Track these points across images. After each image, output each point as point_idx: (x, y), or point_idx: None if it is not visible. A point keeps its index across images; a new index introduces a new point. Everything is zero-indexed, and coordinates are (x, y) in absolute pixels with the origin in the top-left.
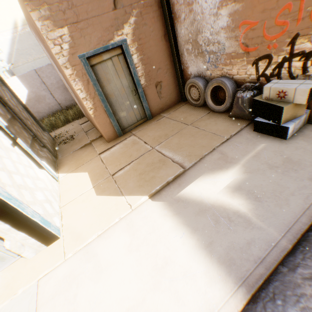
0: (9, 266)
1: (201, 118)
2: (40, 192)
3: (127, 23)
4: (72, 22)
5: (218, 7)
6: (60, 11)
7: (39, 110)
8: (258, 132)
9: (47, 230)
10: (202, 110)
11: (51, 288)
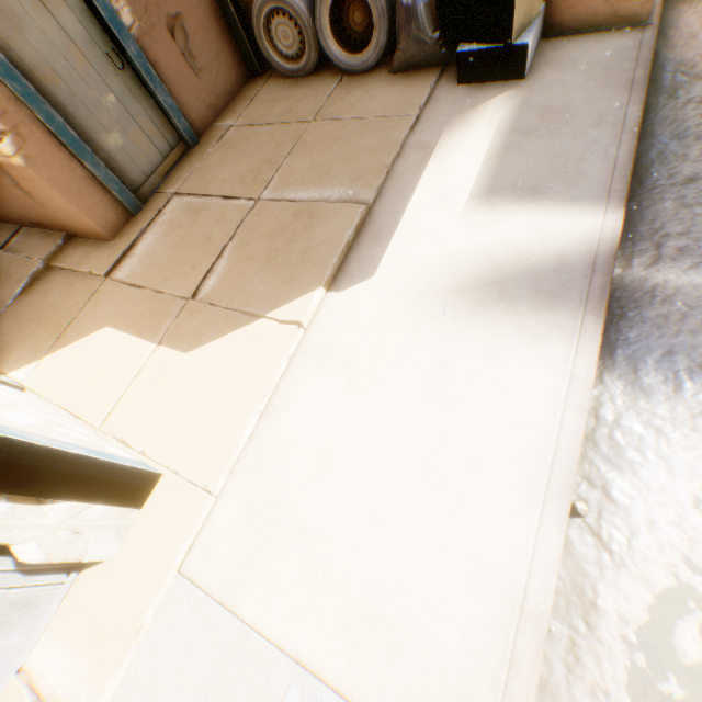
0: (60, 611)
1: (329, 98)
2: (10, 412)
3: None
4: None
5: None
6: None
7: None
8: (469, 85)
9: (122, 468)
10: (321, 81)
11: (229, 558)
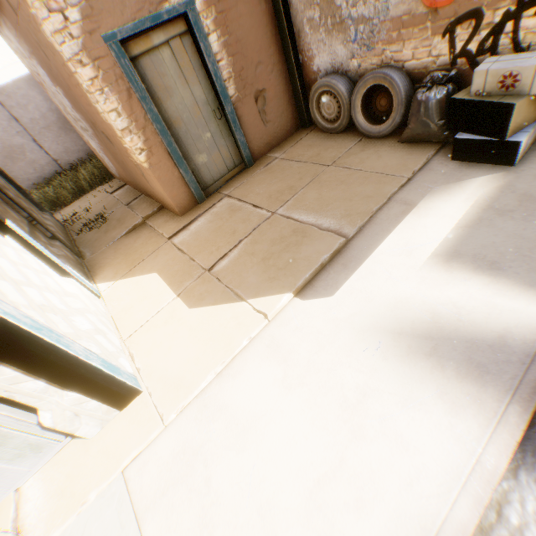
0: (52, 460)
1: (348, 151)
2: (79, 317)
3: None
4: None
5: None
6: None
7: (17, 177)
8: (460, 161)
9: (118, 380)
10: (346, 138)
11: (154, 479)
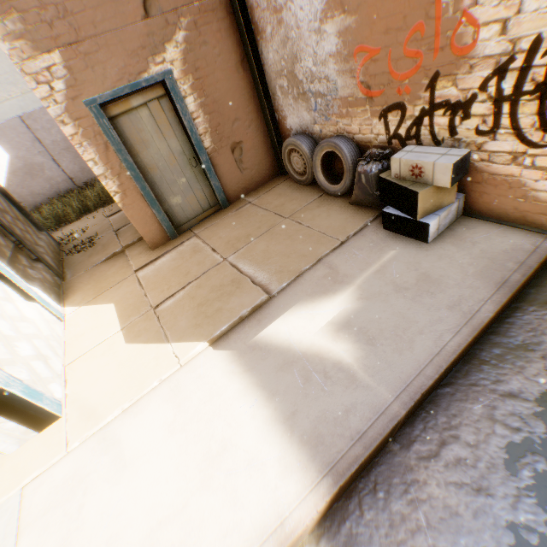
0: None
1: (306, 205)
2: (25, 342)
3: (171, 41)
4: (68, 41)
5: (320, 19)
6: (43, 23)
7: (34, 191)
8: (390, 231)
9: (36, 406)
10: (311, 191)
11: (43, 499)
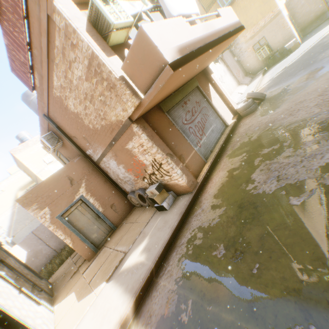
0: None
1: (140, 214)
2: (39, 318)
3: (81, 187)
4: (50, 203)
5: (117, 166)
6: (43, 202)
7: (38, 264)
8: (160, 211)
9: None
10: (142, 208)
11: None
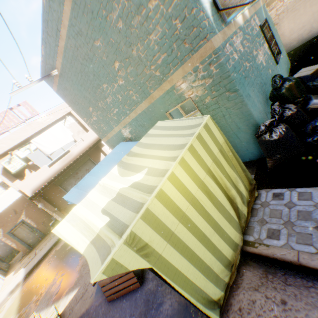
0: None
1: None
2: None
3: (23, 214)
4: (3, 226)
5: None
6: None
7: (7, 250)
8: None
9: None
10: None
11: None
